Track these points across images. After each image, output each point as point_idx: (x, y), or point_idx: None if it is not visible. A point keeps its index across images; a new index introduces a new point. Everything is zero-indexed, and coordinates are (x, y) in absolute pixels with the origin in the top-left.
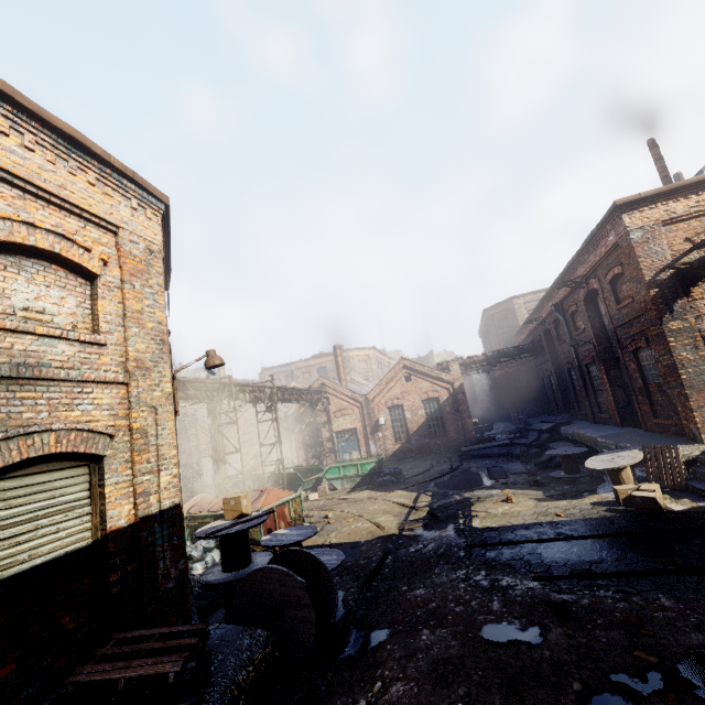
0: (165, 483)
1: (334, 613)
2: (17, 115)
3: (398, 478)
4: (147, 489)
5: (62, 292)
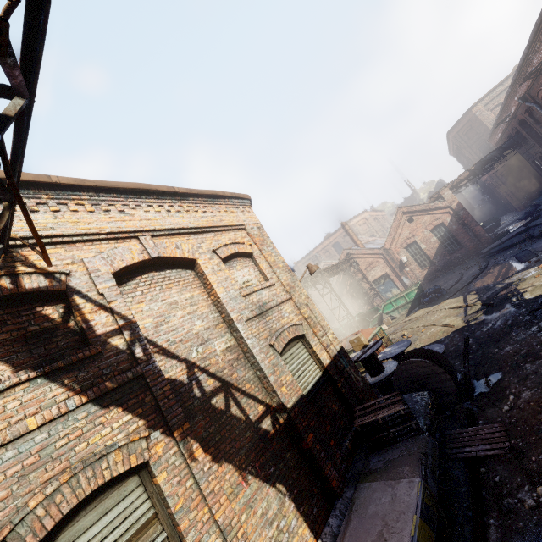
0: (331, 338)
1: (457, 375)
2: (194, 200)
3: (440, 293)
4: (327, 343)
5: (247, 269)
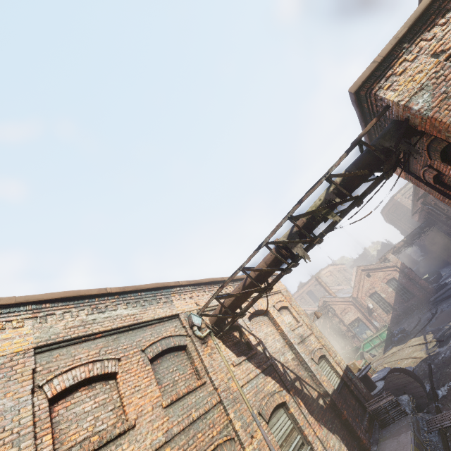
0: (340, 359)
1: (424, 385)
2: None
3: (405, 333)
4: (338, 362)
5: (287, 315)
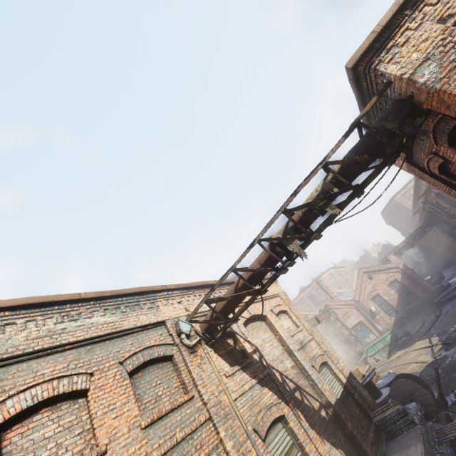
0: (342, 365)
1: (433, 392)
2: None
3: (410, 336)
4: (341, 368)
5: (286, 320)
